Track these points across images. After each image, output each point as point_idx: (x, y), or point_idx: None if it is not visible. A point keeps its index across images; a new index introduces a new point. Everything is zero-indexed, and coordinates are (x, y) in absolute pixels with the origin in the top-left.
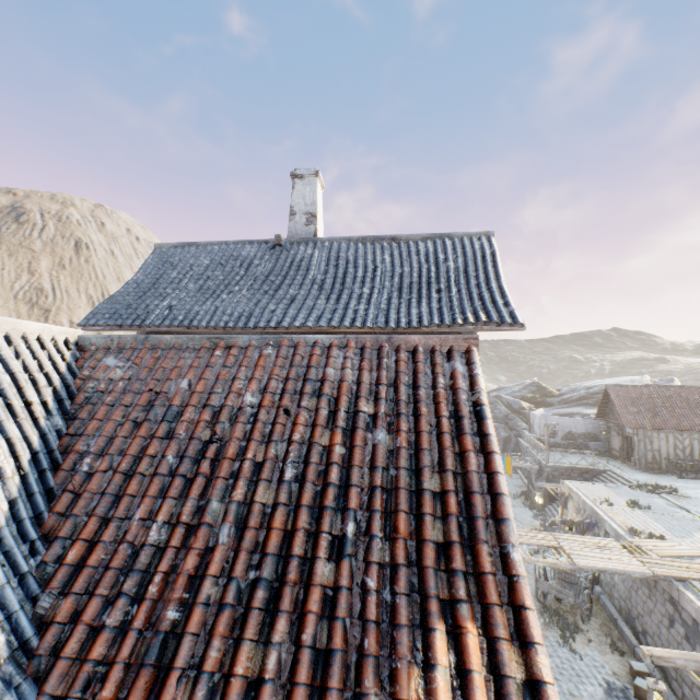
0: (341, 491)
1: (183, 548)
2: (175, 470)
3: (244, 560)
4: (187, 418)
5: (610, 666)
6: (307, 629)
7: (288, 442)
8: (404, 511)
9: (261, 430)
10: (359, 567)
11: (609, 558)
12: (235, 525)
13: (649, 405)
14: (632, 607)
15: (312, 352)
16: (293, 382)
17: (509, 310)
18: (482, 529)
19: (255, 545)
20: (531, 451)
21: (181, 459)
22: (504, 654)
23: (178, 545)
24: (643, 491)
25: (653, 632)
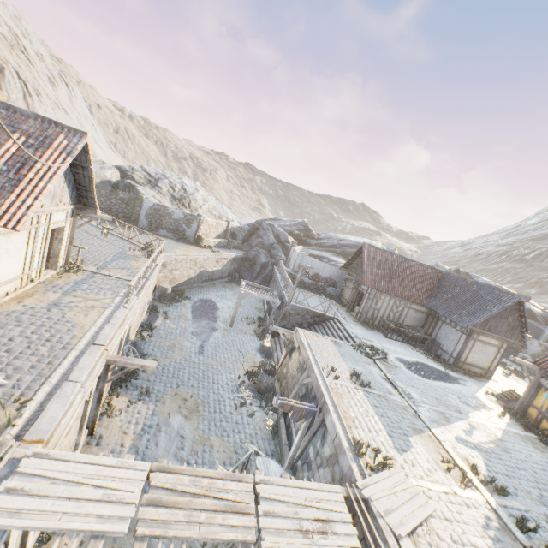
0: None
1: None
2: None
3: None
4: None
5: None
6: None
7: None
8: None
9: None
10: None
11: None
12: None
13: (388, 270)
14: None
15: None
16: None
17: None
18: None
19: None
20: (280, 283)
21: None
22: None
23: None
24: (362, 353)
25: None
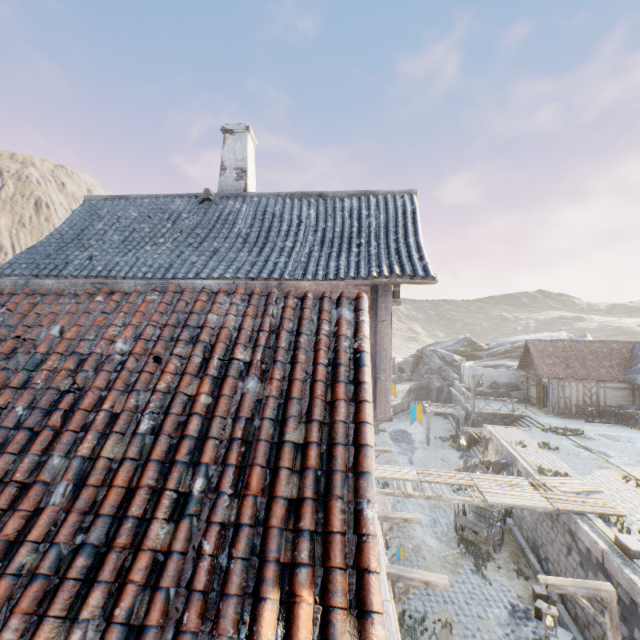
0: (199, 444)
1: (10, 510)
2: (23, 423)
3: (73, 523)
4: (49, 366)
5: (516, 590)
6: (123, 602)
7: (152, 391)
8: (259, 465)
9: (126, 379)
10: (200, 527)
11: (517, 495)
12: (74, 483)
13: (563, 357)
14: (538, 537)
15: (197, 298)
16: (171, 328)
17: (423, 263)
18: (339, 484)
19: (91, 505)
20: (460, 399)
21: (31, 411)
22: (337, 626)
23: (5, 506)
24: (554, 434)
25: (554, 559)
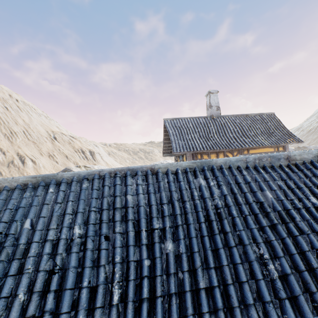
0: None
1: None
2: None
3: None
4: None
5: None
6: None
7: None
8: None
9: None
10: None
11: None
12: None
13: None
14: None
15: None
16: None
17: (296, 138)
18: None
19: None
20: None
21: None
22: None
23: None
24: None
25: None
